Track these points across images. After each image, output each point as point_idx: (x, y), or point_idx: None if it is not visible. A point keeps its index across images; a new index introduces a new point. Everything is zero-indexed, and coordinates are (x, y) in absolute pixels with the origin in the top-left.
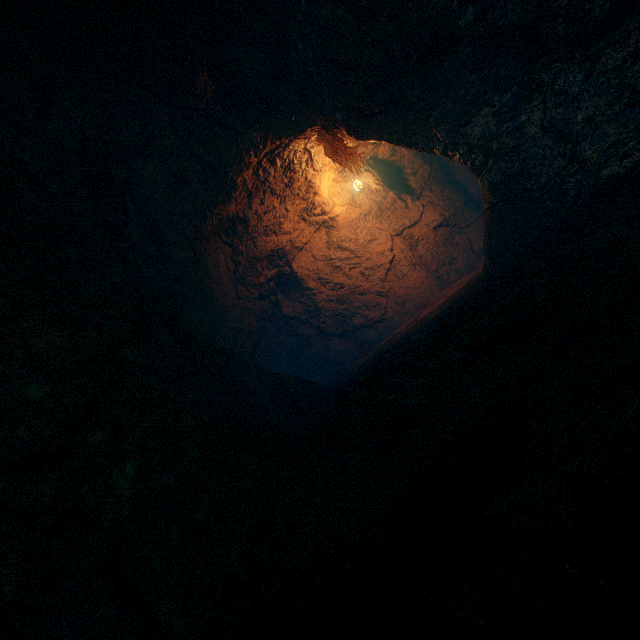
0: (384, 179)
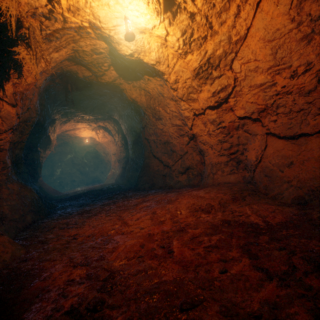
0: (108, 133)
